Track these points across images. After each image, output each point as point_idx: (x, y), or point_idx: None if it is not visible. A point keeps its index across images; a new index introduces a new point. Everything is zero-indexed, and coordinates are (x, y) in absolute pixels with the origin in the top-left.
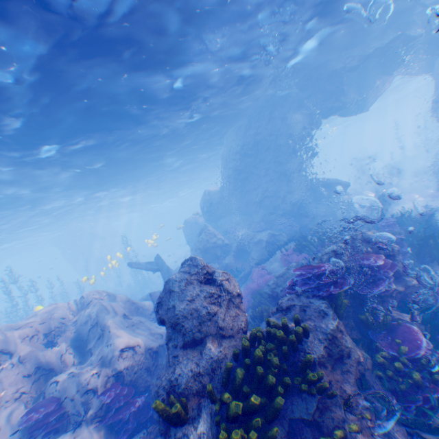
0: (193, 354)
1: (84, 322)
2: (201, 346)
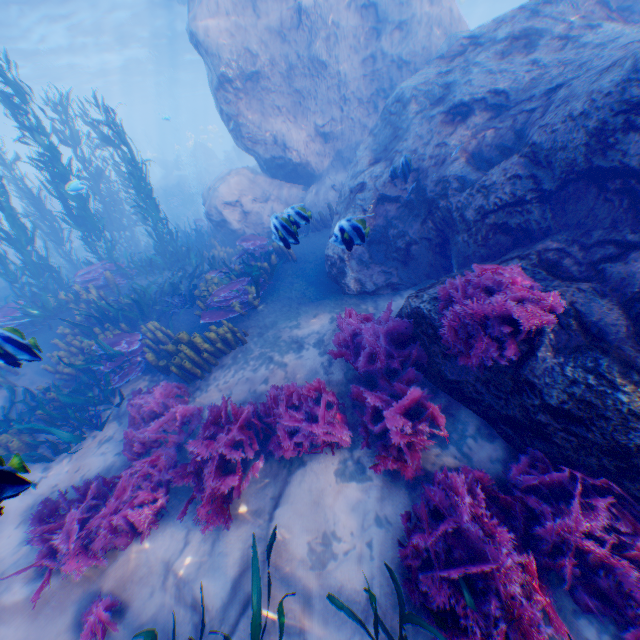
0: None
1: None
2: None
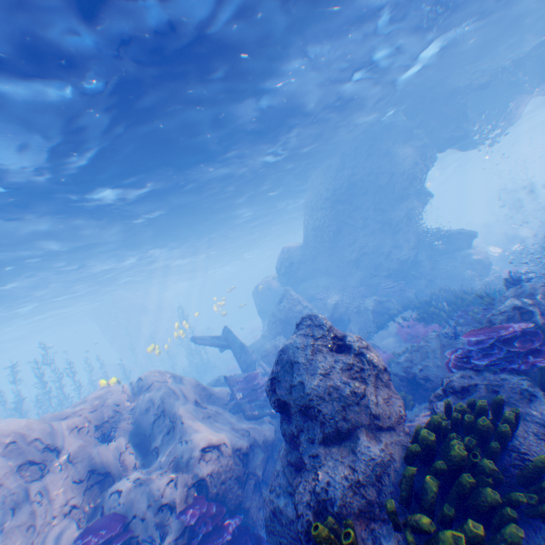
0: (341, 454)
1: (146, 411)
2: (350, 442)
